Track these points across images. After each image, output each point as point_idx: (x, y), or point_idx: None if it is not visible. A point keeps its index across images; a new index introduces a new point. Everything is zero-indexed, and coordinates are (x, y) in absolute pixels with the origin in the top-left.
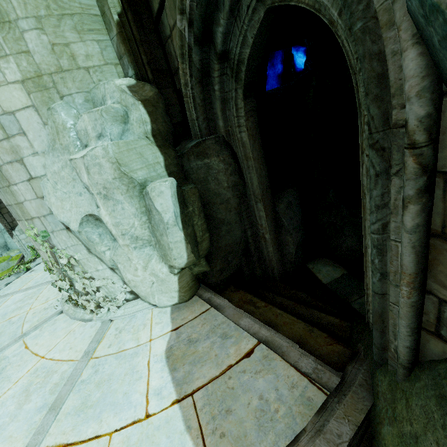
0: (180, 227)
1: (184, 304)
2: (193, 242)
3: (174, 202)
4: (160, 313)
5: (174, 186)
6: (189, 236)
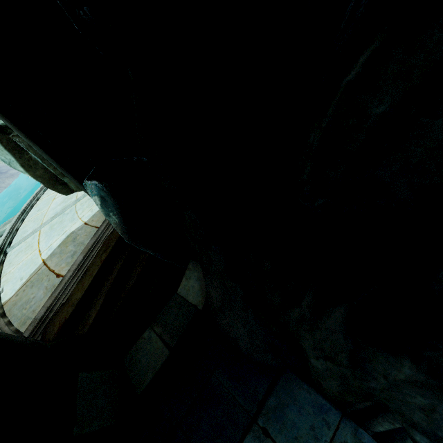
0: (22, 170)
1: None
2: (52, 182)
3: None
4: None
5: None
6: (41, 177)
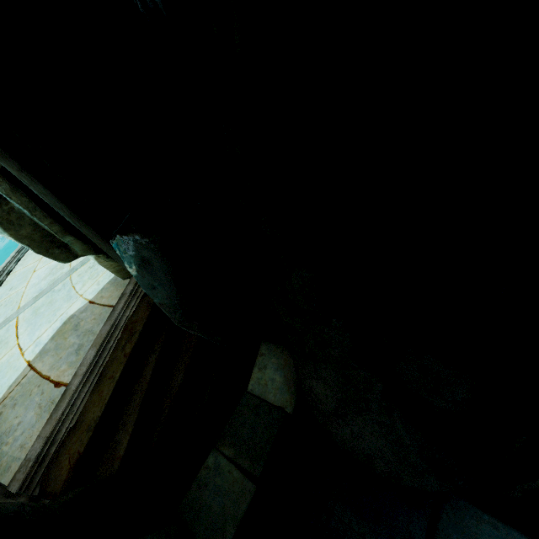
0: None
1: (119, 281)
2: (44, 244)
3: None
4: (110, 273)
5: None
6: (27, 238)
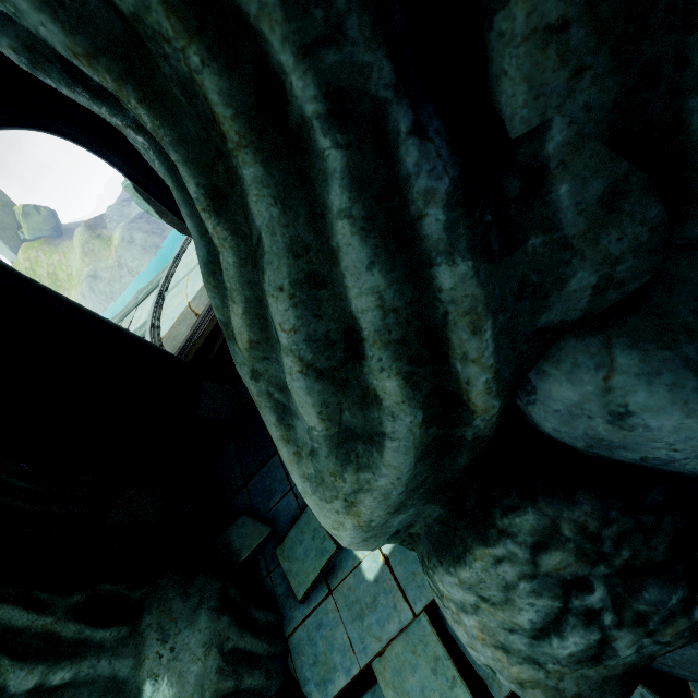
0: (158, 217)
1: None
2: (181, 227)
3: (138, 201)
4: None
5: (131, 188)
6: (172, 223)
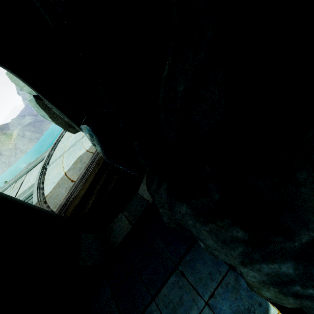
0: (50, 120)
1: None
2: (66, 126)
3: (38, 109)
4: None
5: (34, 101)
6: (60, 124)
